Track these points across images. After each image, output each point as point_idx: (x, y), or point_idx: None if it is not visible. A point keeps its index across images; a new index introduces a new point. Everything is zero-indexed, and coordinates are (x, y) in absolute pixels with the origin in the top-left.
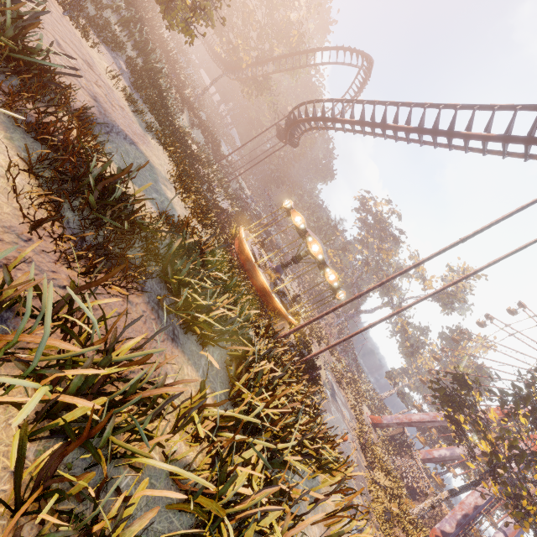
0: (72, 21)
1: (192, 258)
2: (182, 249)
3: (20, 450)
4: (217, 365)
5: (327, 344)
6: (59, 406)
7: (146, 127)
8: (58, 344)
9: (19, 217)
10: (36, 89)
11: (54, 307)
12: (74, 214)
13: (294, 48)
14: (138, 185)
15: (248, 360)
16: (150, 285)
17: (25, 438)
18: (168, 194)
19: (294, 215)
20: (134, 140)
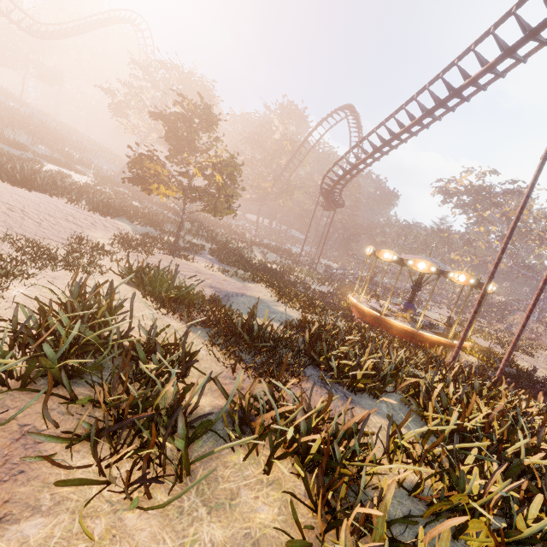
0: (178, 258)
1: (323, 339)
2: (313, 338)
3: (300, 474)
4: (393, 401)
5: (541, 349)
6: (303, 450)
7: (242, 280)
8: (282, 410)
9: (224, 369)
10: (191, 304)
11: (268, 404)
12: (243, 354)
13: (292, 150)
14: (261, 317)
15: (422, 390)
16: (309, 373)
17: (298, 466)
18: (280, 310)
19: (381, 254)
20: (242, 293)
